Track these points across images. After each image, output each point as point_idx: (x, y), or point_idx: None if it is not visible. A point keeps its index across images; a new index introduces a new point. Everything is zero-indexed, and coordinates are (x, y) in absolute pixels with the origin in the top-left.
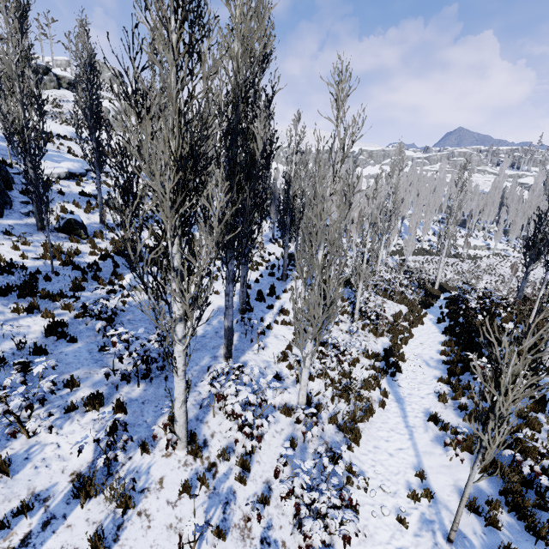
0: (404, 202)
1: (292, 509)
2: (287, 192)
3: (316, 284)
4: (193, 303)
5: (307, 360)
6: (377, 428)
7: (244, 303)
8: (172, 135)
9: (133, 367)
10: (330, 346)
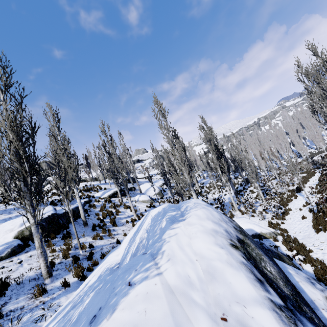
0: (298, 130)
1: (269, 214)
2: (232, 156)
3: (249, 169)
4: (227, 177)
5: (258, 189)
6: (294, 202)
7: (236, 191)
8: (213, 155)
9: (218, 205)
10: (273, 193)
